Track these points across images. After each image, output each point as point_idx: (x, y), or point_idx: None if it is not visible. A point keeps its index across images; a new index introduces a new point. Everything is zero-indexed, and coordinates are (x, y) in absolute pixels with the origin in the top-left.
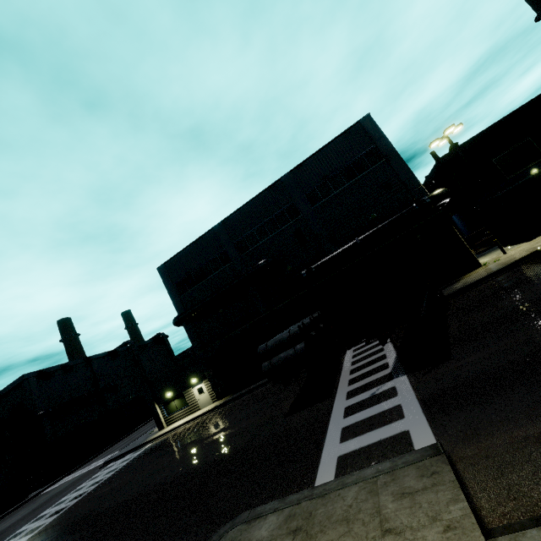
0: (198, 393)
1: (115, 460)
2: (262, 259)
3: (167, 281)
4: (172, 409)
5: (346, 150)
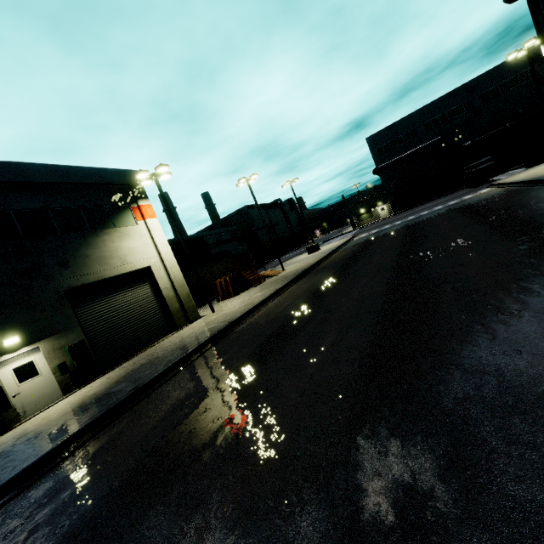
0: (380, 210)
1: (334, 238)
2: (440, 135)
3: (372, 147)
4: (362, 219)
5: (517, 66)
